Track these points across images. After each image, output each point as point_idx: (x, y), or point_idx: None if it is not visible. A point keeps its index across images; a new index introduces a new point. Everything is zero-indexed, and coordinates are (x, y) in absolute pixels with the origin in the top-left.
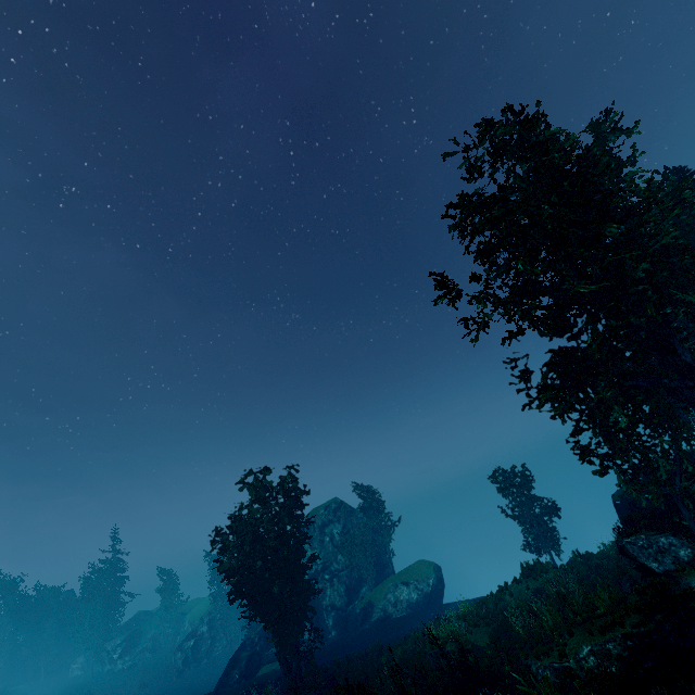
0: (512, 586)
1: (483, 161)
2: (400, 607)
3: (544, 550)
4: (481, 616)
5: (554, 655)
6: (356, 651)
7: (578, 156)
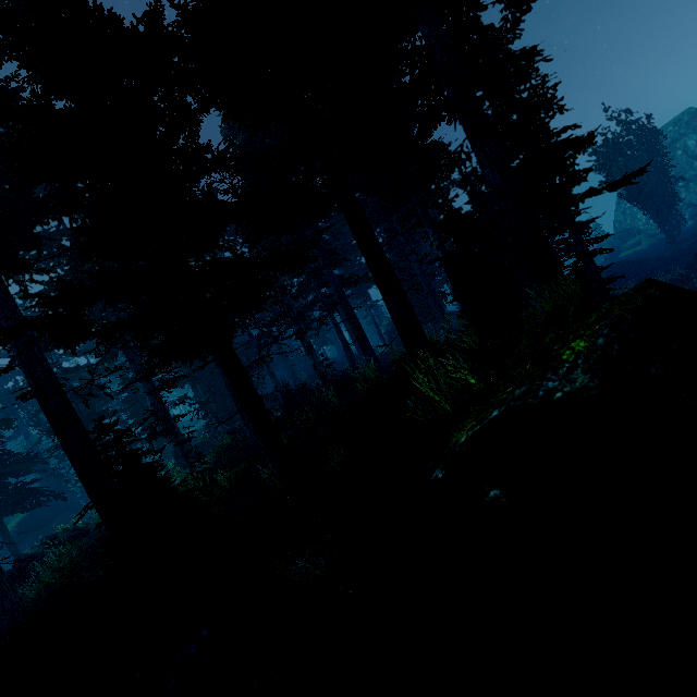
0: None
1: None
2: None
3: None
4: None
5: None
6: None
7: None
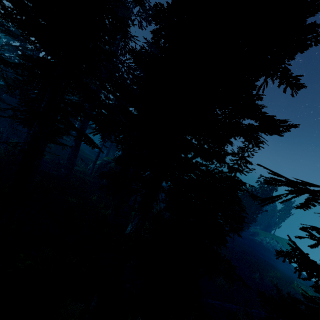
0: None
1: None
2: (268, 245)
3: None
4: None
5: None
6: (248, 244)
7: None
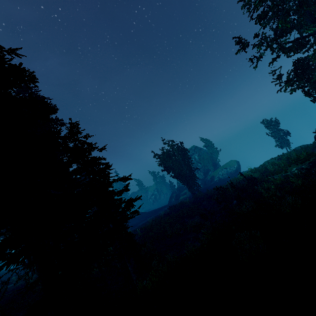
0: (268, 160)
1: None
2: (224, 176)
3: (283, 147)
4: (256, 170)
5: (283, 172)
6: (211, 188)
7: None
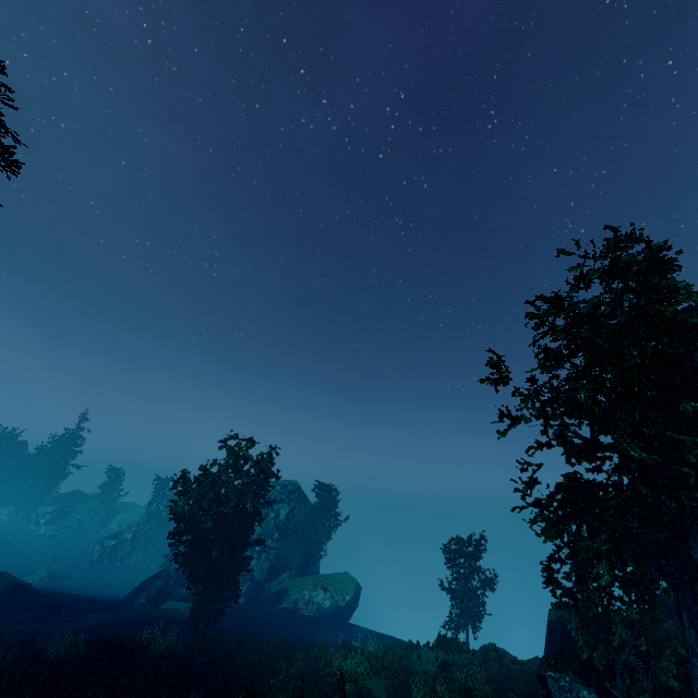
0: (422, 648)
1: (596, 277)
2: (310, 607)
3: (464, 625)
4: (385, 665)
5: None
6: (257, 630)
7: (685, 308)
